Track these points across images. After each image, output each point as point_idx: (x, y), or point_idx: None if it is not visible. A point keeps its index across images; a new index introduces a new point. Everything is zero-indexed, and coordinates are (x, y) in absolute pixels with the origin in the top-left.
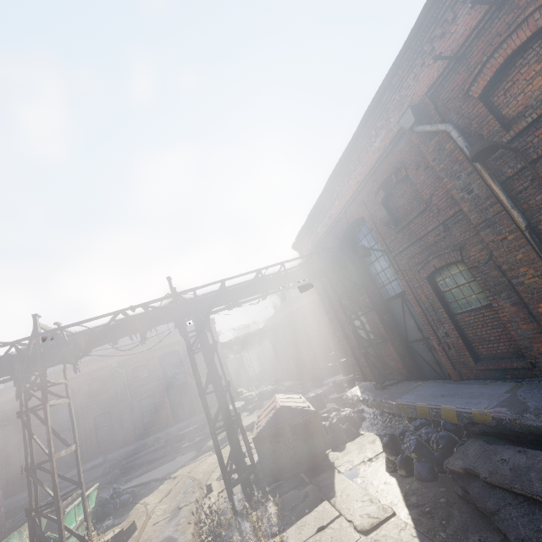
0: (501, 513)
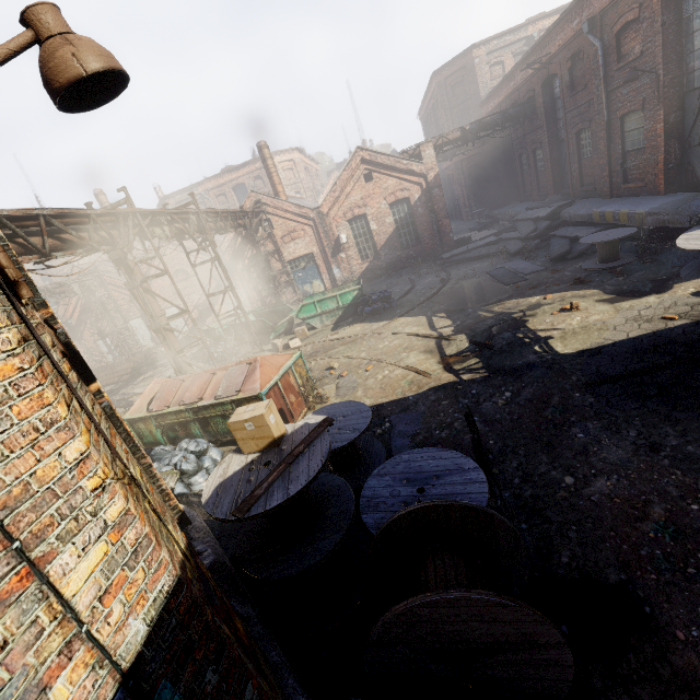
0: None
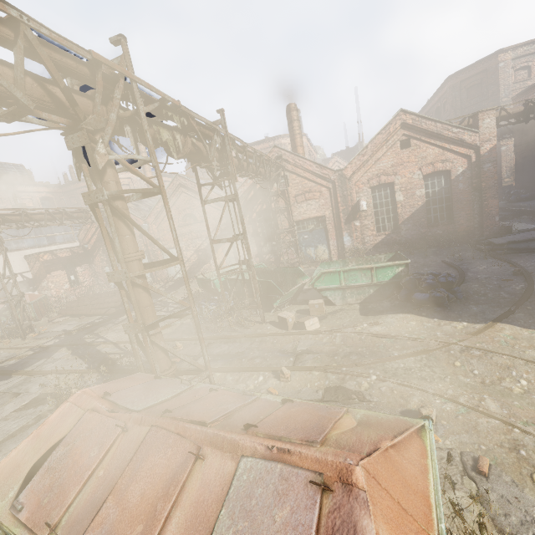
0: None
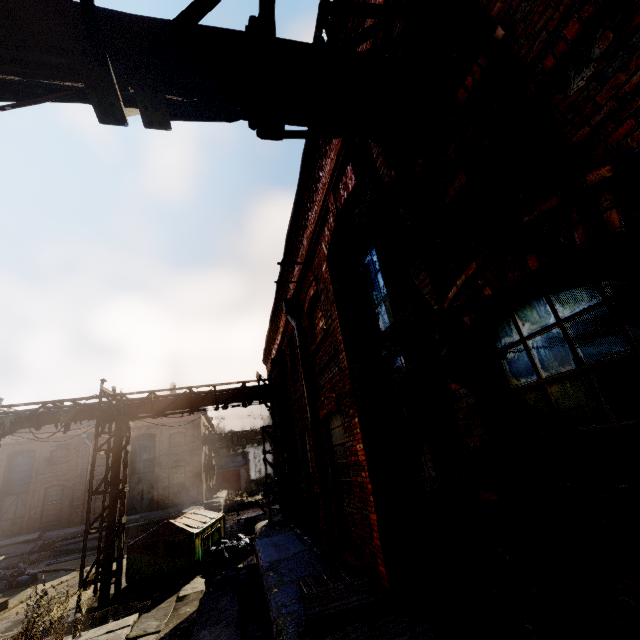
0: (183, 636)
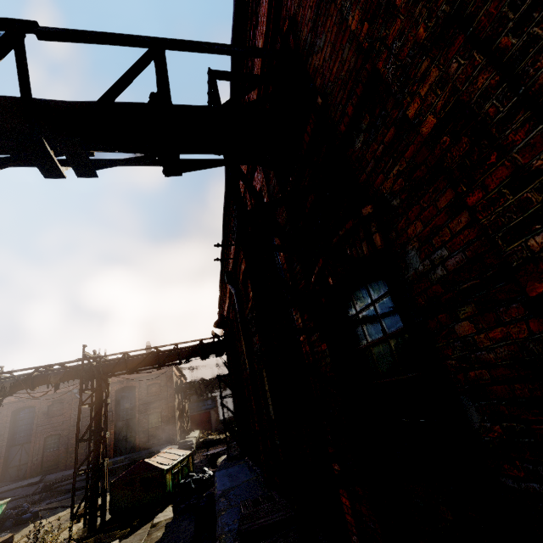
0: None
